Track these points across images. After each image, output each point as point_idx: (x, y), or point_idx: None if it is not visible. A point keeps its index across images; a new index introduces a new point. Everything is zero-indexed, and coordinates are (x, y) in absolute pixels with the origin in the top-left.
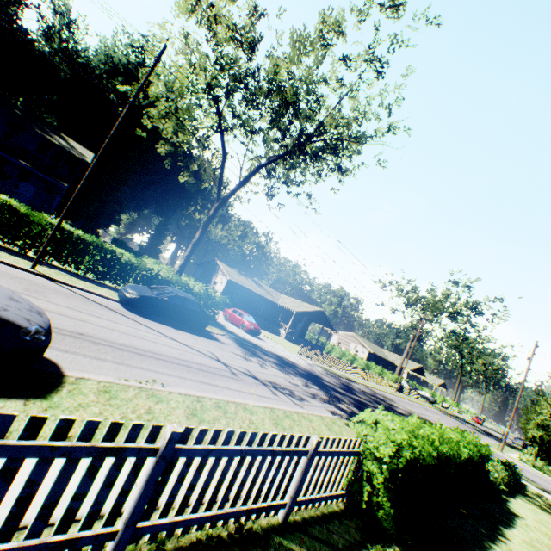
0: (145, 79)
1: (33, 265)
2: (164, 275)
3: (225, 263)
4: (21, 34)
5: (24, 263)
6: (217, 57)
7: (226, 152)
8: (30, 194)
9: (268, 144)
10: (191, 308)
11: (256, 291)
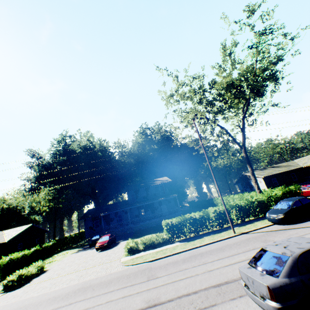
0: (198, 135)
1: (233, 232)
2: (262, 198)
3: (248, 172)
4: (121, 162)
5: (227, 233)
6: (208, 103)
7: (224, 128)
8: (165, 208)
9: (235, 108)
10: (306, 203)
11: (282, 170)
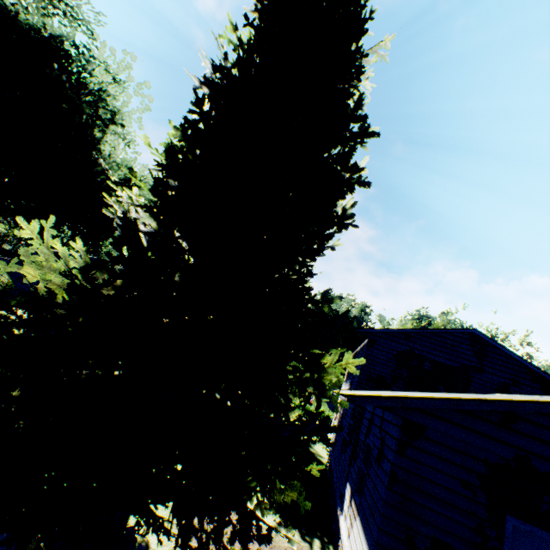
0: None
1: None
2: None
3: None
4: None
5: None
6: None
7: None
8: None
9: None
10: None
11: None
